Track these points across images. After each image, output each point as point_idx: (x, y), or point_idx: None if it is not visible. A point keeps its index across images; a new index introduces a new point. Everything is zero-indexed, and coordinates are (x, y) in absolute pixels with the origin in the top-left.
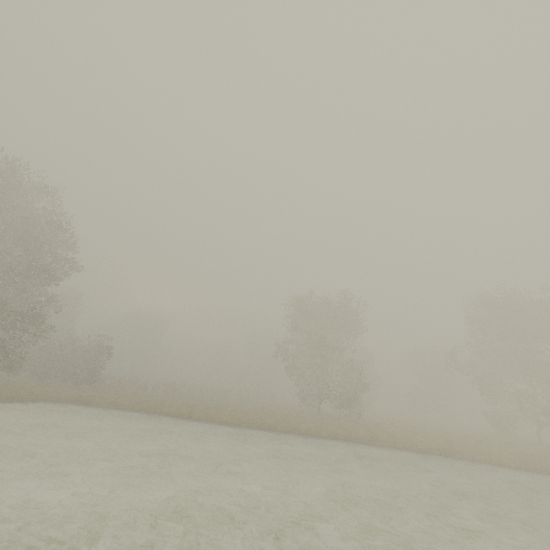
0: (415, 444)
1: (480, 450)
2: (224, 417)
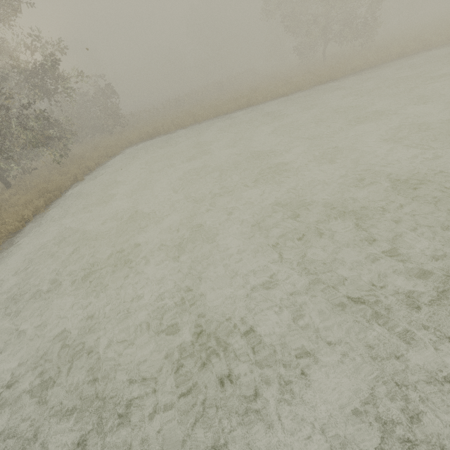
0: None
1: None
2: (282, 90)
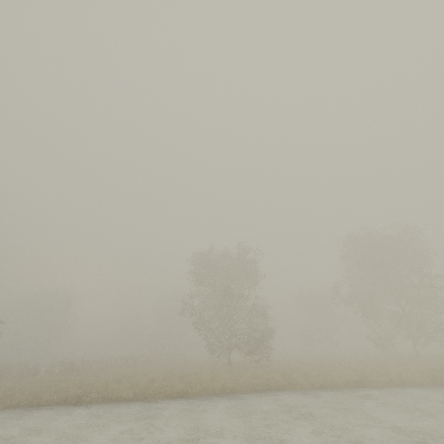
0: (332, 380)
1: (389, 374)
2: (125, 392)
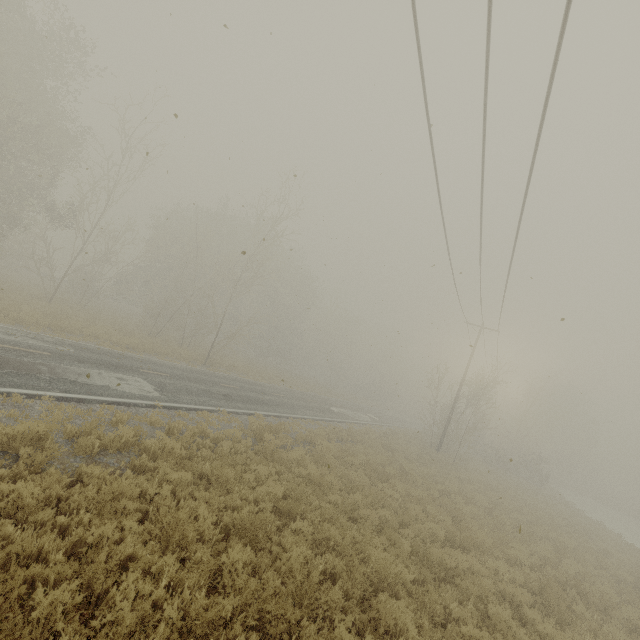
0: None
1: None
2: None
